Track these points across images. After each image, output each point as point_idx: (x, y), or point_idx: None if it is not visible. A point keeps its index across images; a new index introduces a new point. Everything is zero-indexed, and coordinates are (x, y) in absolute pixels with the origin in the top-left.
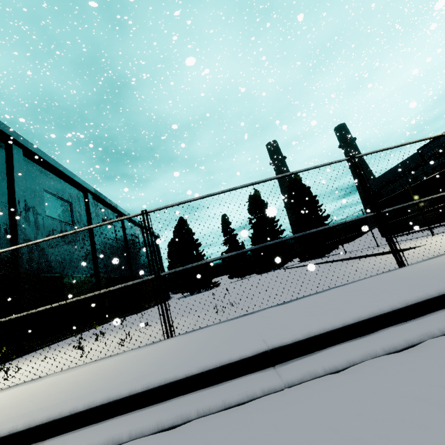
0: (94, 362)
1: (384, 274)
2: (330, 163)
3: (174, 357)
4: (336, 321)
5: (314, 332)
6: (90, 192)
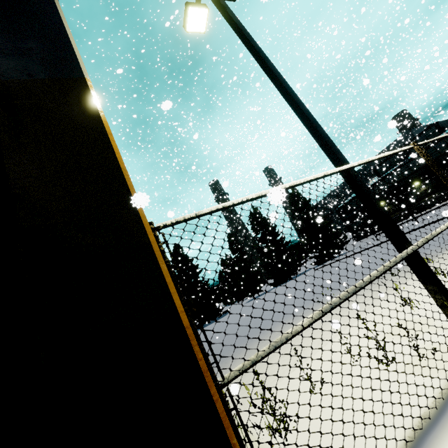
0: None
1: None
2: None
3: None
4: None
5: None
6: None
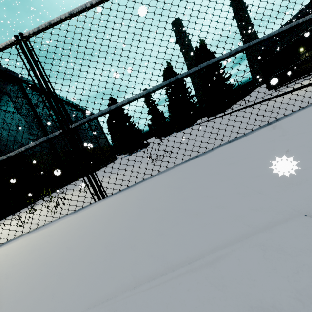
0: (16, 240)
1: None
2: None
3: (89, 252)
4: None
5: None
6: (24, 82)
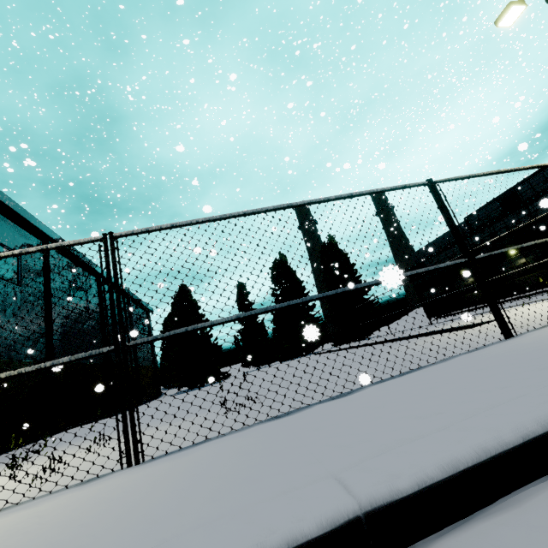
0: None
1: (491, 348)
2: (403, 186)
3: (121, 525)
4: (501, 430)
5: (466, 460)
6: (53, 242)
